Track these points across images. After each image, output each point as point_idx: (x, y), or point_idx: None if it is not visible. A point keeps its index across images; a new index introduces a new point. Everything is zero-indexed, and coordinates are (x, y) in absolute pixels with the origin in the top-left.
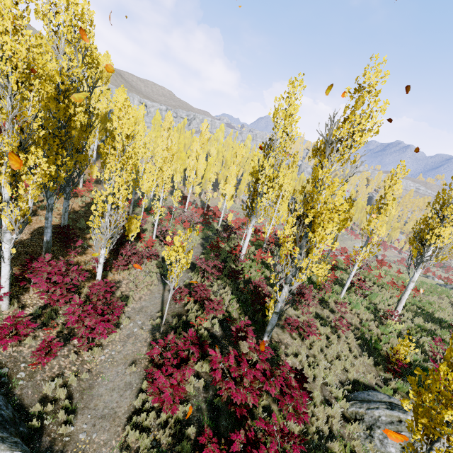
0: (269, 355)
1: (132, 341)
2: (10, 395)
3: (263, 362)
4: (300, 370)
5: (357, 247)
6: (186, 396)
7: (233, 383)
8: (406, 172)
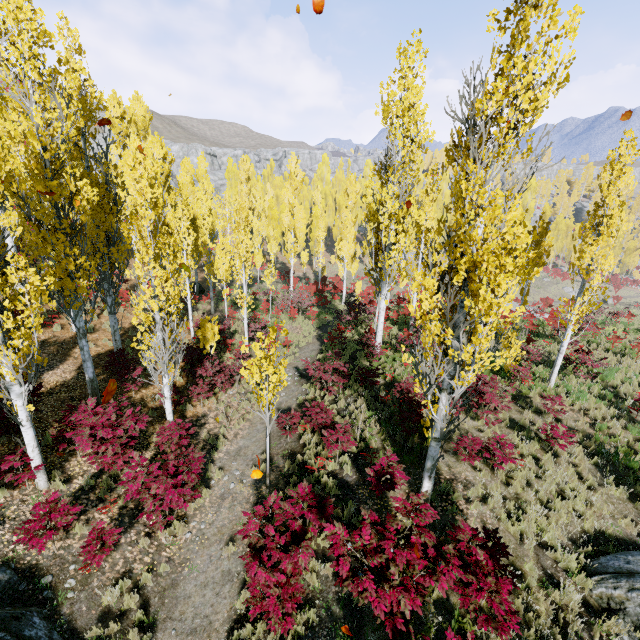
0: (430, 519)
1: (228, 504)
2: (57, 616)
3: (421, 531)
4: (492, 533)
5: (565, 299)
6: (308, 593)
7: (370, 581)
8: (639, 150)
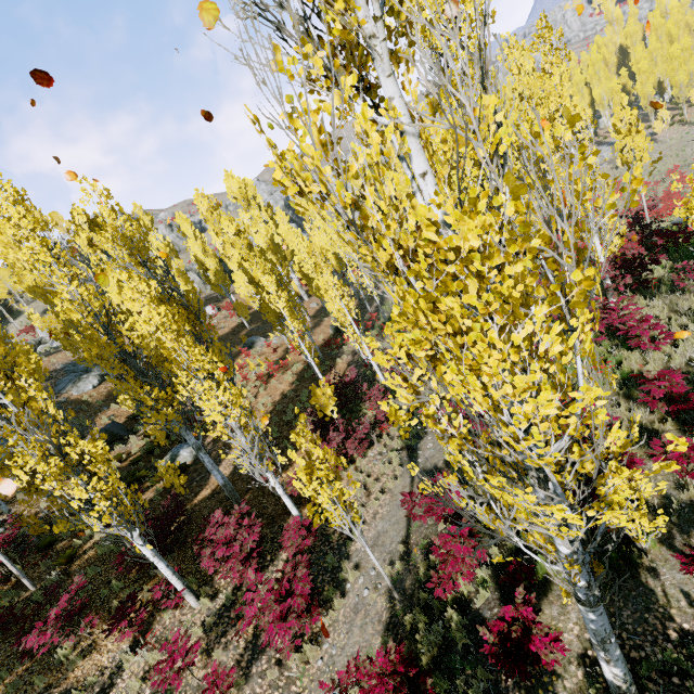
0: None
1: (359, 621)
2: None
3: None
4: None
5: None
6: None
7: None
8: None
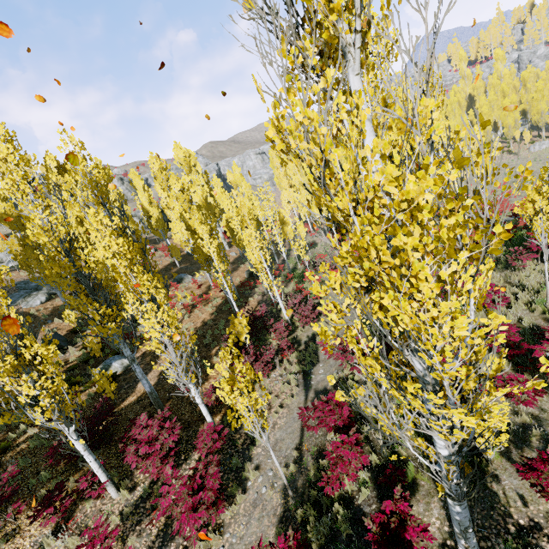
0: None
1: (257, 514)
2: None
3: None
4: None
5: None
6: None
7: None
8: None
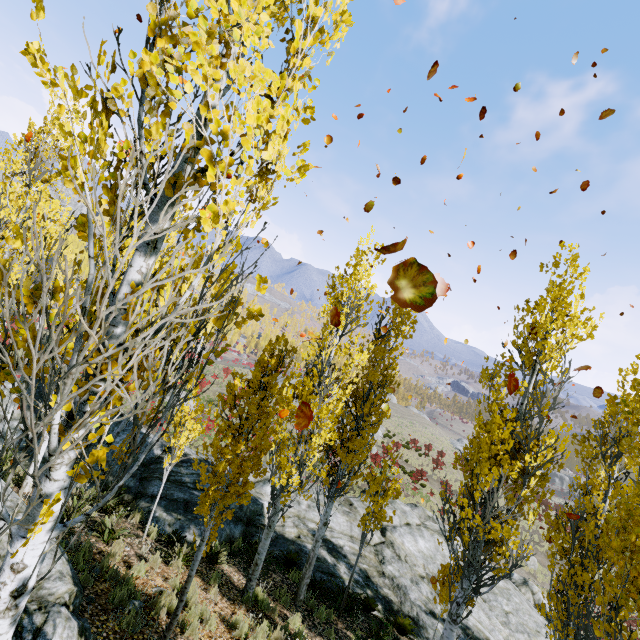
0: None
1: None
2: None
3: None
4: None
5: None
6: None
7: None
8: None
